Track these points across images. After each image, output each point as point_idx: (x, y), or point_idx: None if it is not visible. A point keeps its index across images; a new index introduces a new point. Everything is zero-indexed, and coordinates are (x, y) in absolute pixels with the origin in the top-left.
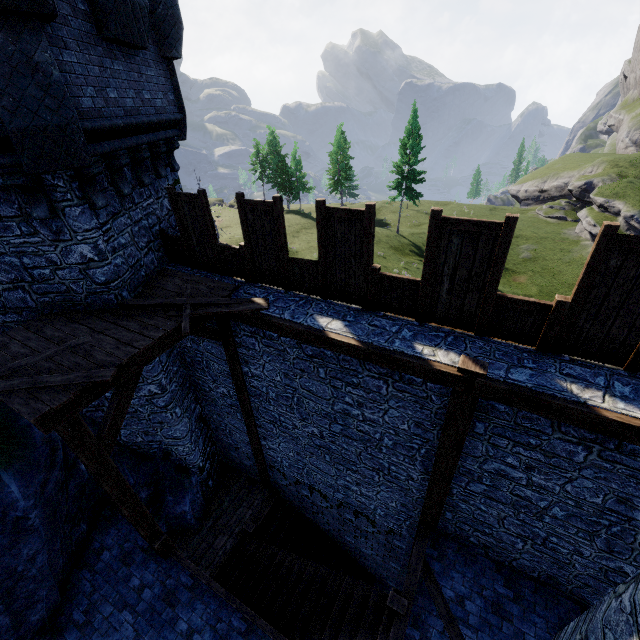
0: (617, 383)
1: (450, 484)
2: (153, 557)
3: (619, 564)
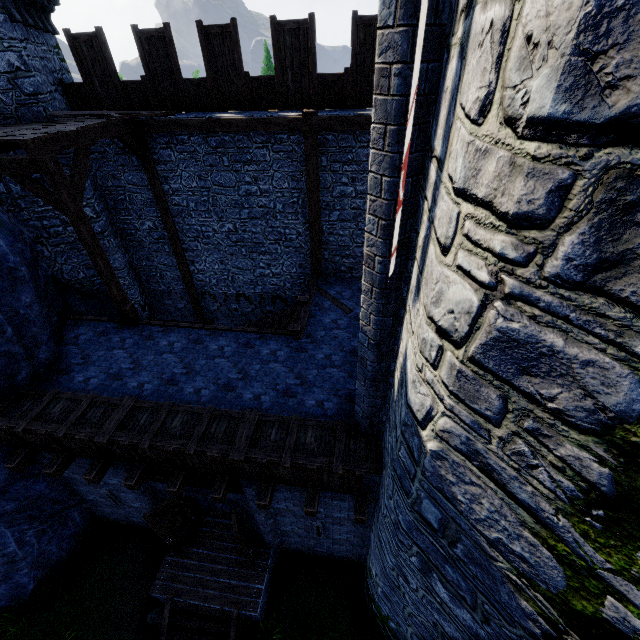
0: None
1: (320, 220)
2: (125, 328)
3: None
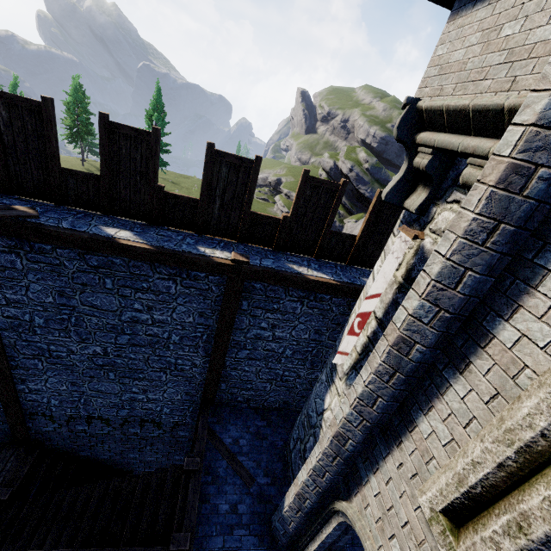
0: (312, 264)
1: (225, 357)
2: None
3: (316, 374)
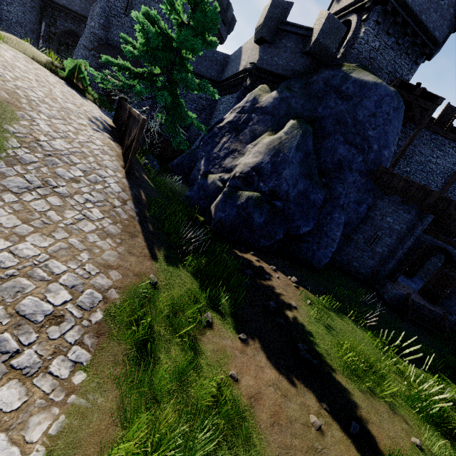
0: None
1: (452, 185)
2: None
3: None
